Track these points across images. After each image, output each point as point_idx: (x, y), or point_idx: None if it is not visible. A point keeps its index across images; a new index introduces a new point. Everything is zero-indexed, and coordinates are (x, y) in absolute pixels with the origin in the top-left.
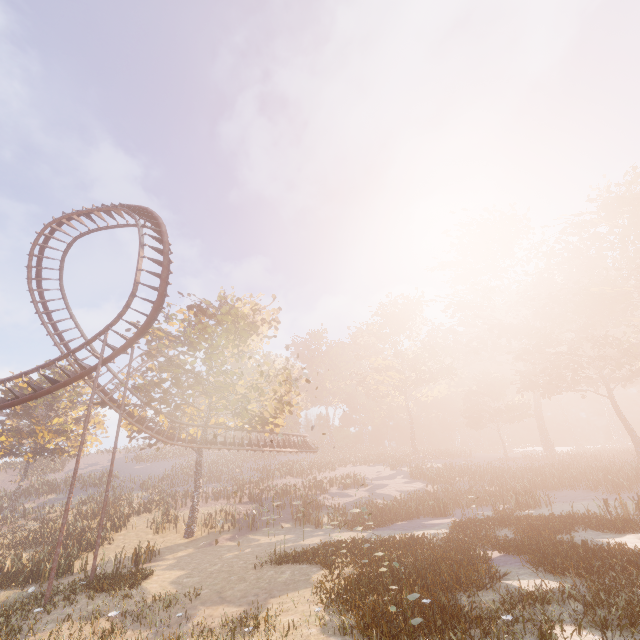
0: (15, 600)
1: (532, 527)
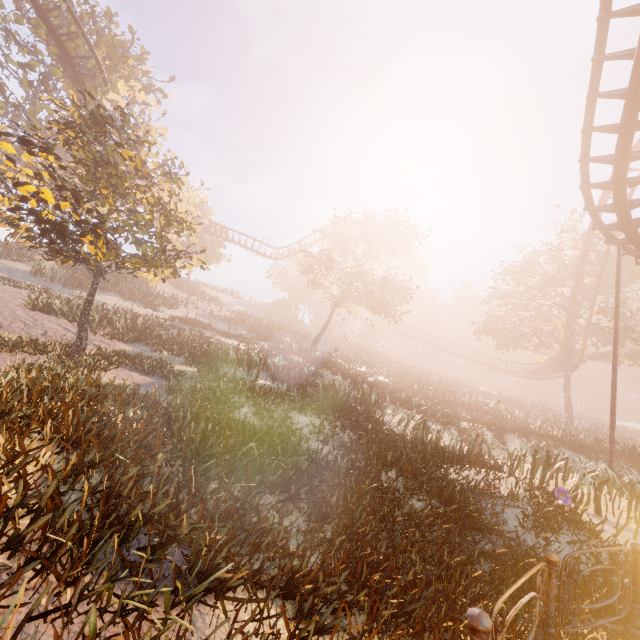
0: None
1: None
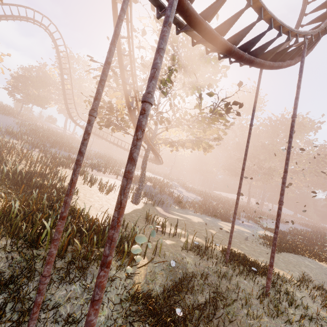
0: (153, 272)
1: (315, 242)
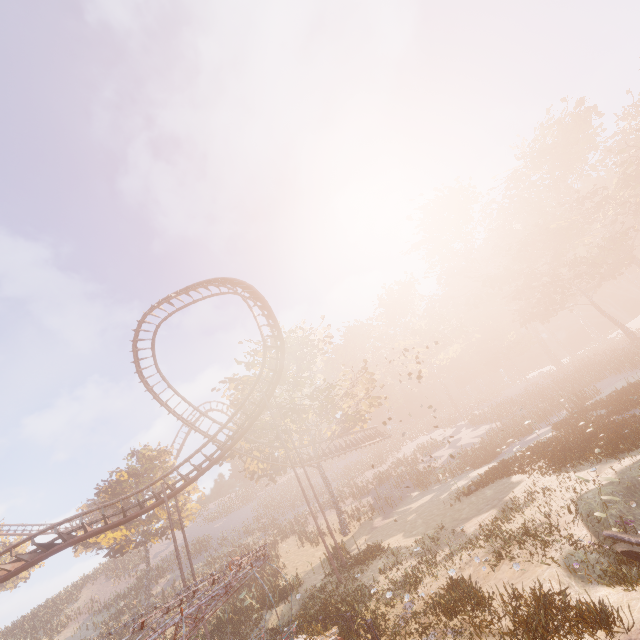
0: (288, 610)
1: (617, 399)
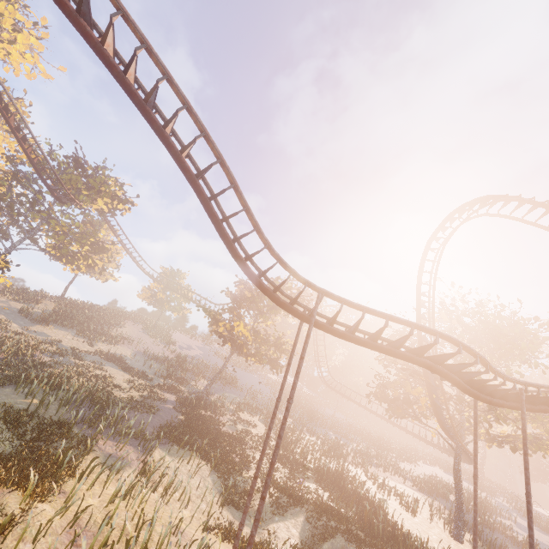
0: None
1: None
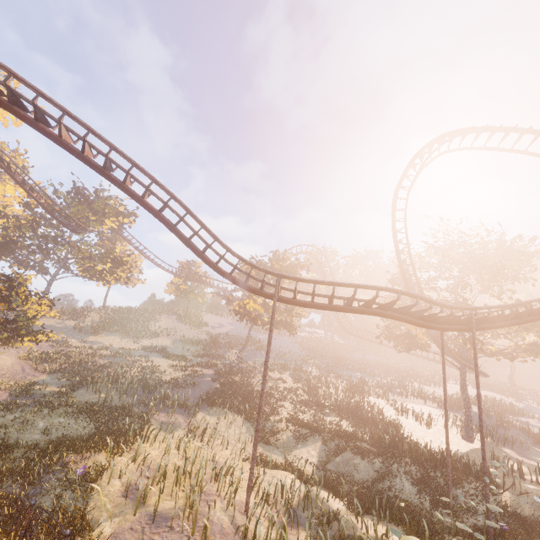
0: (517, 502)
1: None
